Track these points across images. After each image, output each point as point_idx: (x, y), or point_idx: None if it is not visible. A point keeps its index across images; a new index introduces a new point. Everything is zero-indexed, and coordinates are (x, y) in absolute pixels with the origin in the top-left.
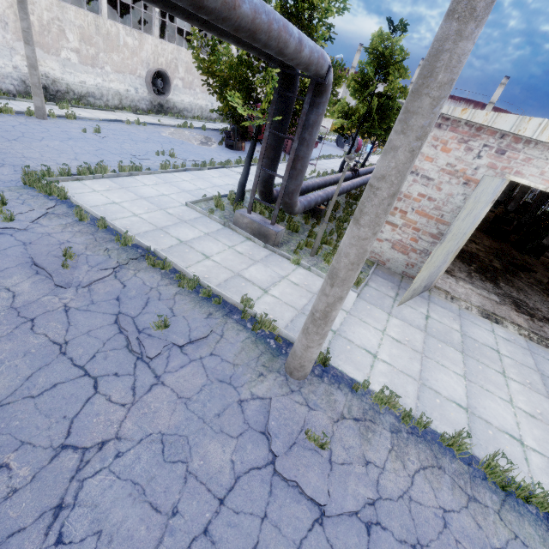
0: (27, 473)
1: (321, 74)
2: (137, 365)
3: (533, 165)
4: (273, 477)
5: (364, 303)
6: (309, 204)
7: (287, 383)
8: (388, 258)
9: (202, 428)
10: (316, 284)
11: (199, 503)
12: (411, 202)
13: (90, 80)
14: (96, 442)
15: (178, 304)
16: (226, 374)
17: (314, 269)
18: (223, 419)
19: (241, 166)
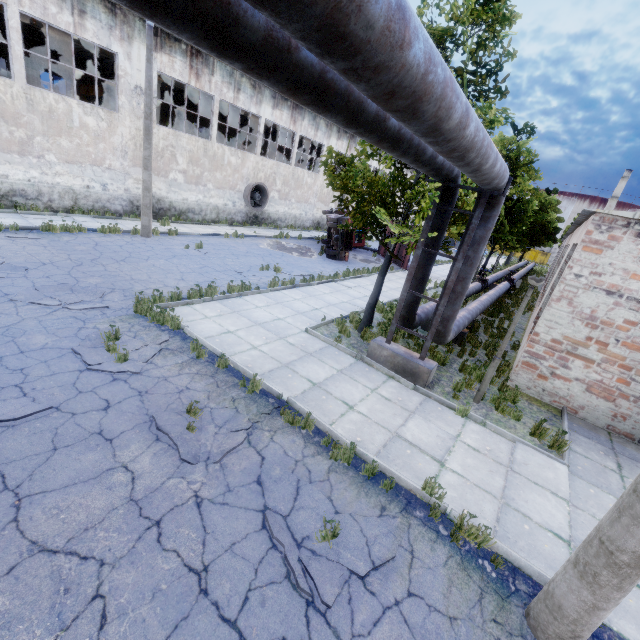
0: None
1: (499, 186)
2: (310, 620)
3: None
4: None
5: (583, 482)
6: (458, 330)
7: None
8: (581, 404)
9: None
10: (501, 449)
11: None
12: (613, 330)
13: (192, 197)
14: None
15: (337, 490)
16: None
17: (491, 425)
18: None
19: (349, 279)
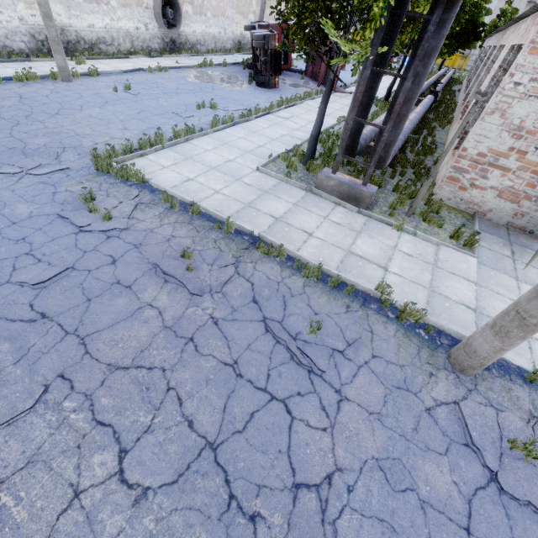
0: (280, 520)
1: None
2: (313, 380)
3: None
4: (501, 496)
5: (486, 268)
6: (394, 153)
7: (460, 381)
8: (490, 208)
9: (409, 447)
10: (428, 252)
11: (448, 535)
12: (535, 139)
13: (98, 21)
14: (322, 476)
15: (313, 299)
16: (399, 379)
17: (421, 234)
18: (422, 434)
19: (284, 109)
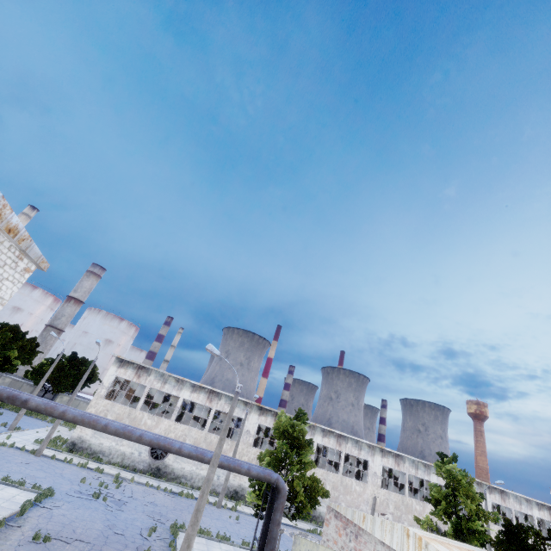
0: None
1: (272, 482)
2: None
3: (368, 547)
4: None
5: None
6: None
7: None
8: None
9: None
10: None
11: None
12: None
13: None
14: None
15: None
16: None
17: None
18: None
19: None
